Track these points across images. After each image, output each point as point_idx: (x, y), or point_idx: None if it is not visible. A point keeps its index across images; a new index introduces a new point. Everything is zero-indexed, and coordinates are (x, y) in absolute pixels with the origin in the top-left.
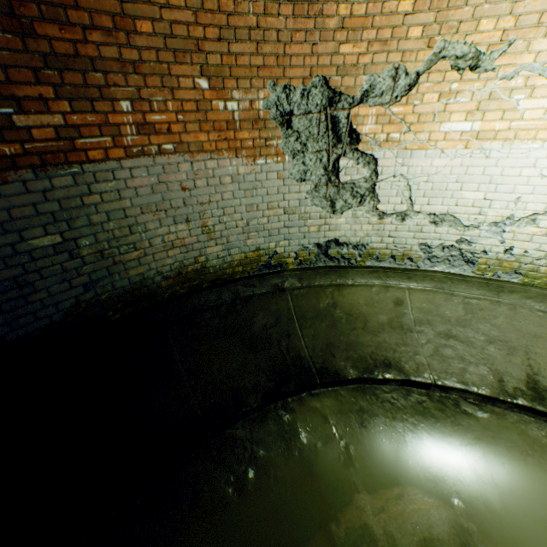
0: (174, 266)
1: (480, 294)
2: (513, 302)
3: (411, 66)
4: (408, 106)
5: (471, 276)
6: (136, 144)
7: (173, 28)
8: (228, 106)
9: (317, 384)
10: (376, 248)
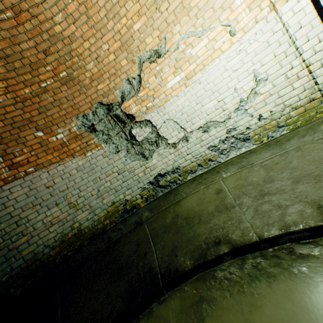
0: (57, 237)
1: (270, 154)
2: (296, 145)
3: (133, 74)
4: (146, 89)
5: (255, 147)
6: (10, 175)
7: (14, 119)
8: (58, 137)
9: (161, 288)
10: (186, 165)
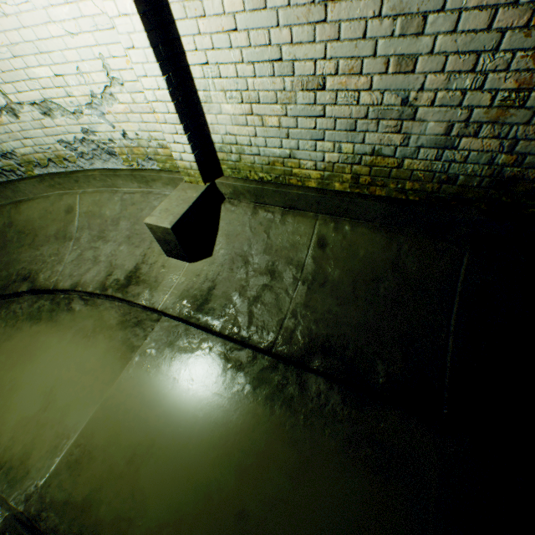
0: None
1: (139, 187)
2: (163, 190)
3: None
4: None
5: (124, 169)
6: None
7: None
8: None
9: None
10: (28, 154)
